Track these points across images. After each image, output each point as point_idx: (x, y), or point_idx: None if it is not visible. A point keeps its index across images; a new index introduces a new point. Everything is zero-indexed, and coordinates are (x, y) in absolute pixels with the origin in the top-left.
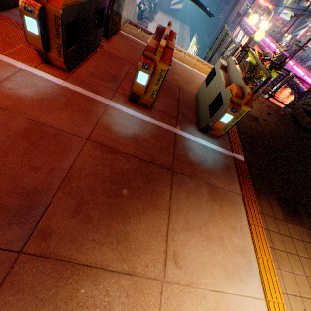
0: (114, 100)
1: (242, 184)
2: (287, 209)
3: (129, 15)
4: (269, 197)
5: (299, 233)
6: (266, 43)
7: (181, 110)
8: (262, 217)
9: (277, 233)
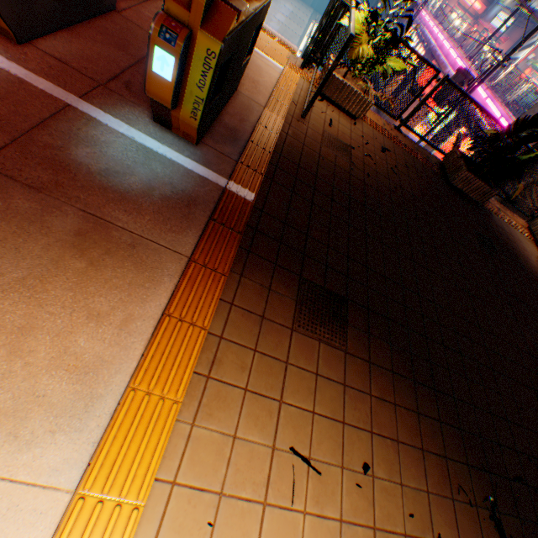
0: None
1: (209, 240)
2: (316, 309)
3: None
4: (278, 277)
5: (318, 360)
6: (451, 58)
7: (132, 77)
8: (222, 311)
9: (248, 348)
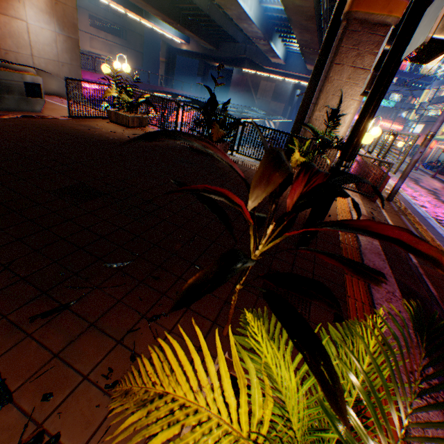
0: None
1: None
2: None
3: (58, 92)
4: None
5: None
6: None
7: None
8: None
9: None
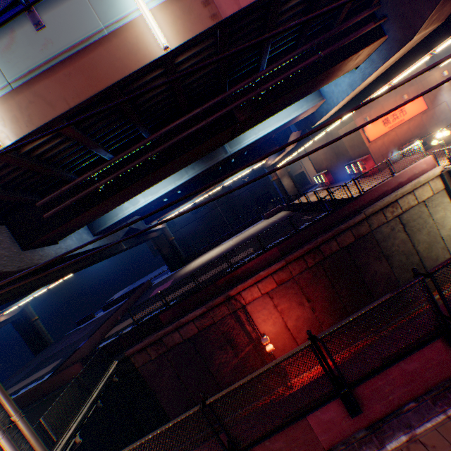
0: None
1: None
2: None
3: None
4: None
5: None
6: None
7: None
8: None
9: None
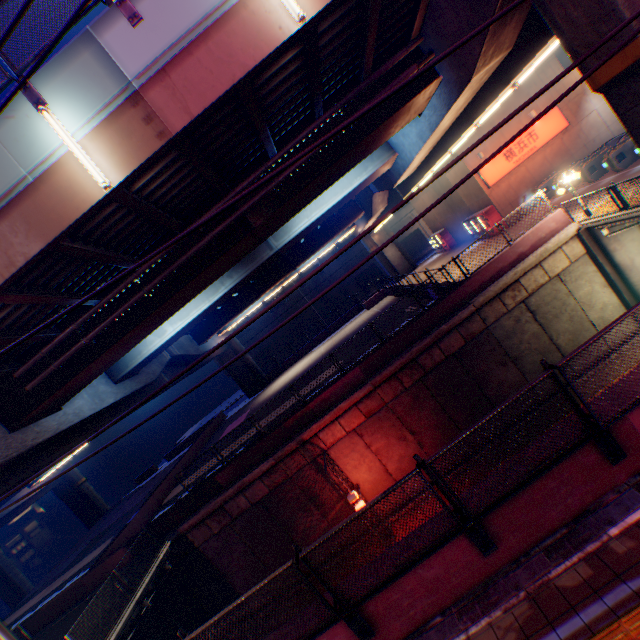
0: (606, 178)
1: None
2: None
3: None
4: None
5: None
6: None
7: None
8: None
9: None
